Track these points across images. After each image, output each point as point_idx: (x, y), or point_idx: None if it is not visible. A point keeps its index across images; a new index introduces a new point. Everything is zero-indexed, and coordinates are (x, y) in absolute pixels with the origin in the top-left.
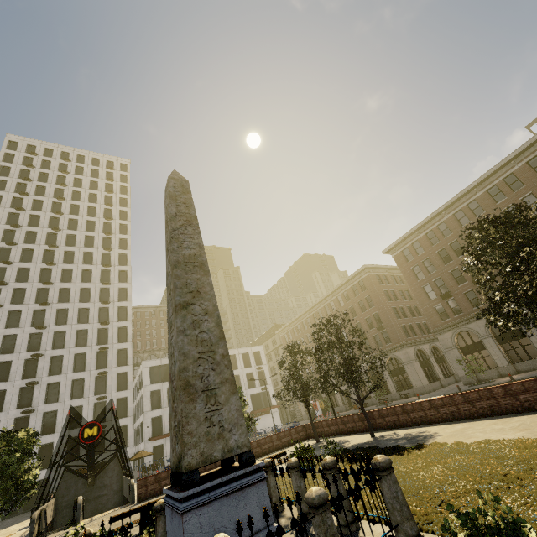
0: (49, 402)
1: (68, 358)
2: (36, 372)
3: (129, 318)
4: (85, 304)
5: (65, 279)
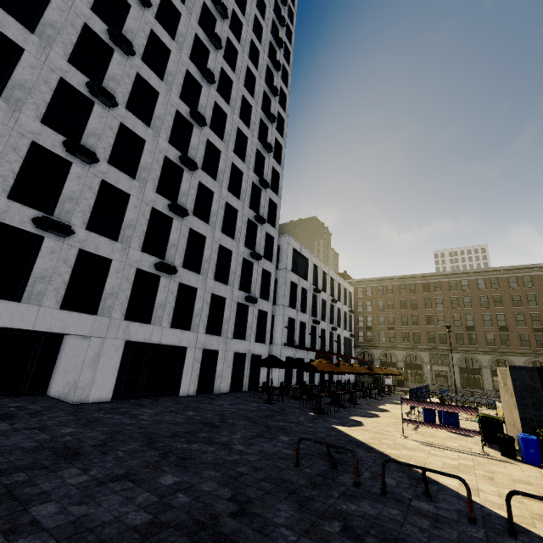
0: (195, 215)
1: (225, 162)
2: (185, 147)
3: (282, 164)
4: (248, 96)
5: (232, 30)
